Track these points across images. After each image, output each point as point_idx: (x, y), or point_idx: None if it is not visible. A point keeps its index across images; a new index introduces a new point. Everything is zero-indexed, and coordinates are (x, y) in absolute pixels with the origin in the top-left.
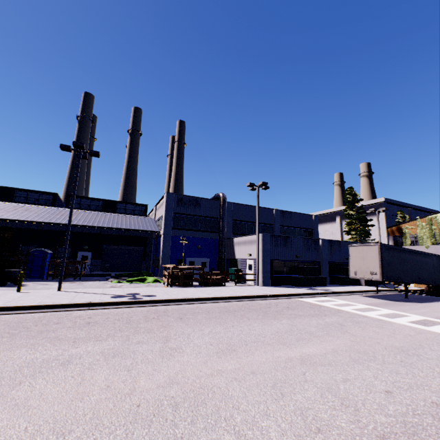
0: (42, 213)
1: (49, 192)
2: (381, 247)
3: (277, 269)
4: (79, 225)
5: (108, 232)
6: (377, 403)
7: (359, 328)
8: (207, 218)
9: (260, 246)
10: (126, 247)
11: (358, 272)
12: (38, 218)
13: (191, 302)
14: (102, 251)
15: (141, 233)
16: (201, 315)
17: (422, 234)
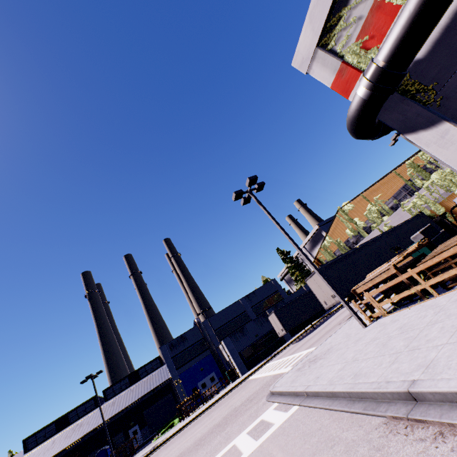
0: (91, 421)
1: (90, 399)
2: (275, 313)
3: (247, 355)
4: (116, 413)
5: (141, 400)
6: (187, 445)
7: (236, 397)
8: (197, 343)
9: (226, 349)
10: (159, 401)
11: (279, 332)
12: (90, 428)
13: (182, 429)
14: (144, 417)
15: (164, 383)
16: (178, 437)
17: (328, 258)
